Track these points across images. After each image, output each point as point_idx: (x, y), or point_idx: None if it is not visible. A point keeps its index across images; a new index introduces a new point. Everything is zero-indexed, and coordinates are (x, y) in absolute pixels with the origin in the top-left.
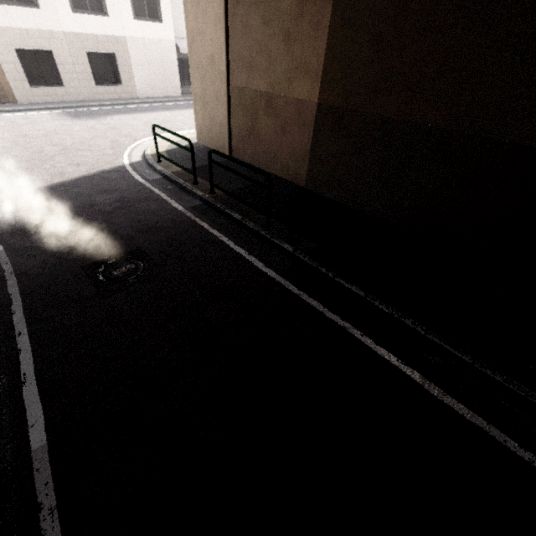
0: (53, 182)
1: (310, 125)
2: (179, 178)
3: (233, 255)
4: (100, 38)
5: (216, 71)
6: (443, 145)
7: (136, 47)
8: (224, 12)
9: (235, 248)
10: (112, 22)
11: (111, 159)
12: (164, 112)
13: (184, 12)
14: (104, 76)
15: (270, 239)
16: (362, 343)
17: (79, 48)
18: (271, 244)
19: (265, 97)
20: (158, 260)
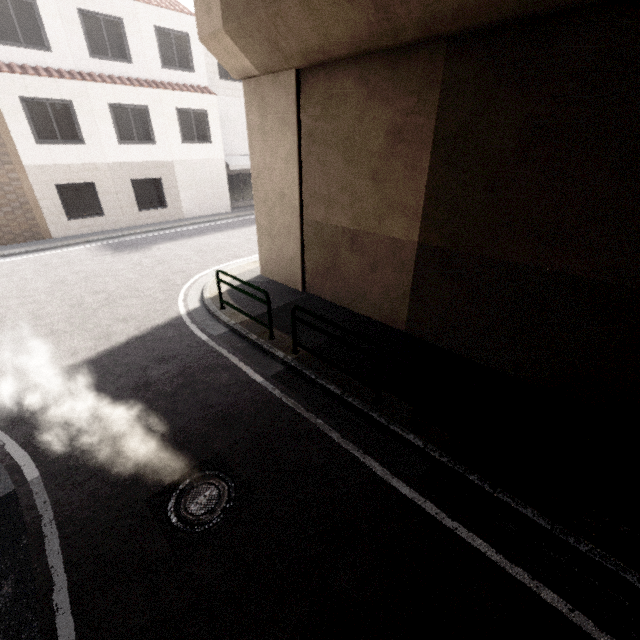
0: (98, 351)
1: (409, 265)
2: (250, 332)
3: (343, 456)
4: (146, 165)
5: (287, 205)
6: (598, 298)
7: (183, 169)
8: (298, 151)
9: (344, 443)
10: (160, 148)
11: (164, 308)
12: (215, 235)
13: (249, 148)
14: (148, 201)
15: (387, 425)
16: (578, 629)
17: (123, 176)
18: (389, 433)
19: (349, 233)
20: (247, 477)
